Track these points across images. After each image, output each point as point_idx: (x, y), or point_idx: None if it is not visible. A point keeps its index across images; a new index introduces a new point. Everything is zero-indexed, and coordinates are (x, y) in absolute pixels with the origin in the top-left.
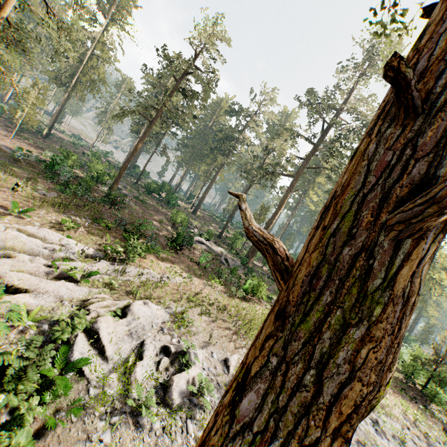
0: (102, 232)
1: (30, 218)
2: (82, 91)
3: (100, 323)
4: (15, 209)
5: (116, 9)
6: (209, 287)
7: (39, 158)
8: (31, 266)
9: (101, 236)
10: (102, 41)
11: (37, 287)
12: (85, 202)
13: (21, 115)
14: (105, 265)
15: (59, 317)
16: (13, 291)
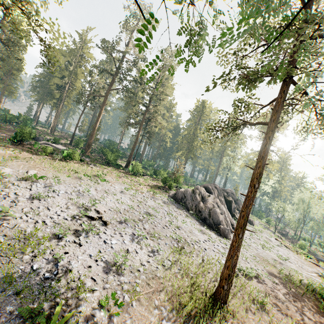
0: None
1: None
2: None
3: None
4: None
5: None
6: (36, 156)
7: None
8: None
9: None
10: None
11: None
12: None
13: None
14: None
15: None
16: None
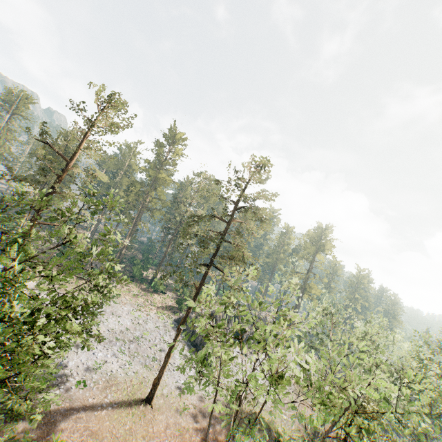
0: None
1: None
2: None
3: None
4: None
5: (17, 107)
6: None
7: None
8: None
9: None
10: (7, 128)
11: None
12: None
13: None
14: None
15: None
16: None
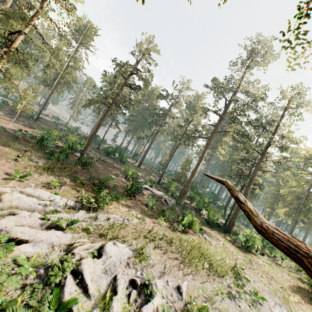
0: (78, 187)
1: (27, 181)
2: (61, 88)
3: (83, 265)
4: (17, 175)
5: (83, 37)
6: (157, 224)
7: (32, 136)
8: (29, 220)
9: (78, 190)
10: (74, 57)
11: (34, 237)
12: (65, 165)
13: (20, 107)
14: (82, 214)
15: (52, 262)
16: (17, 242)
